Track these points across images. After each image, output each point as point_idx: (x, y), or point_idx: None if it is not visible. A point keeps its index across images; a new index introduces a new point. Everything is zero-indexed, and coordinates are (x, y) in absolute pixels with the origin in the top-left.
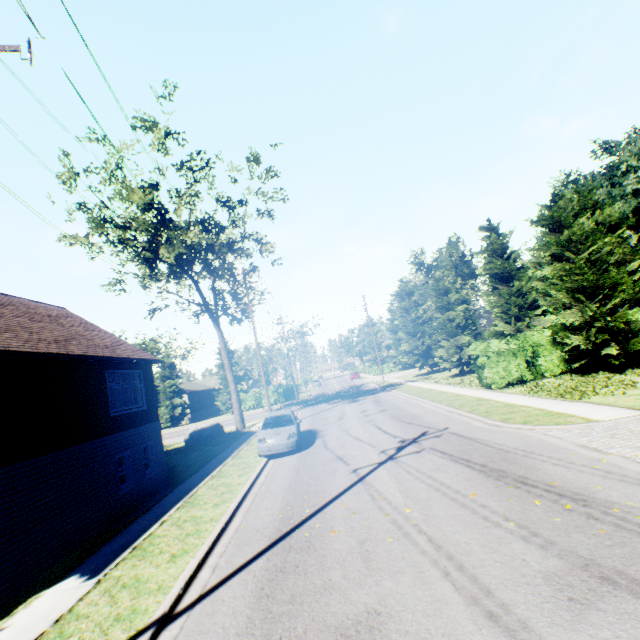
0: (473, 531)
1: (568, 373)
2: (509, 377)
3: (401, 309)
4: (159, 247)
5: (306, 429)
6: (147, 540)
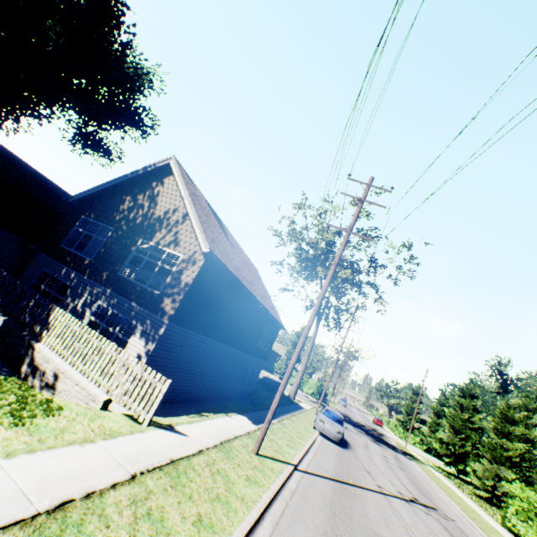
0: None
1: None
2: None
3: (457, 402)
4: (317, 262)
5: None
6: (270, 426)
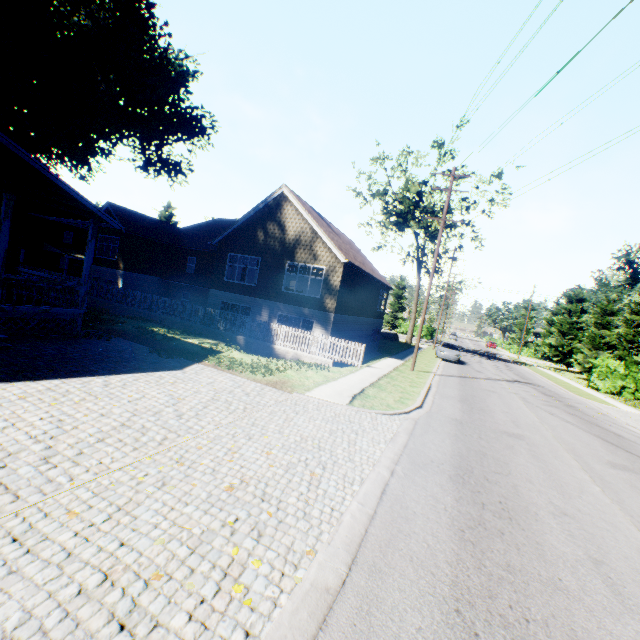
0: (529, 396)
1: None
2: (611, 388)
3: (564, 310)
4: (407, 216)
5: None
6: (409, 360)
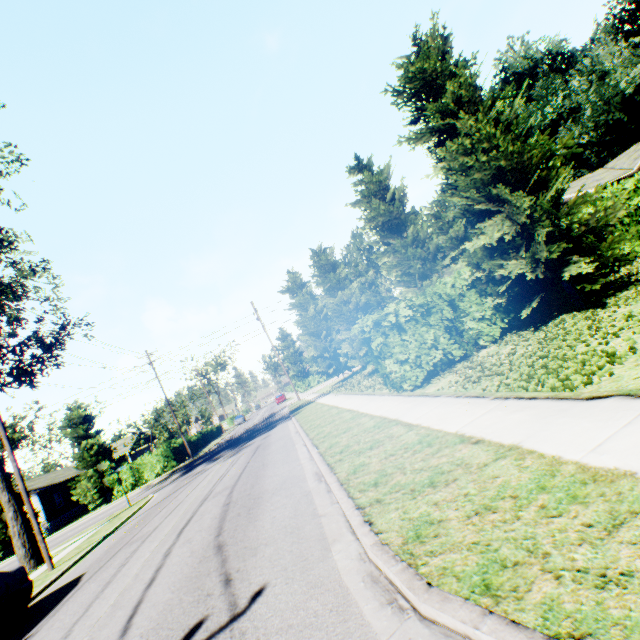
0: None
1: (512, 331)
2: (427, 362)
3: (297, 307)
4: None
5: (76, 576)
6: None
